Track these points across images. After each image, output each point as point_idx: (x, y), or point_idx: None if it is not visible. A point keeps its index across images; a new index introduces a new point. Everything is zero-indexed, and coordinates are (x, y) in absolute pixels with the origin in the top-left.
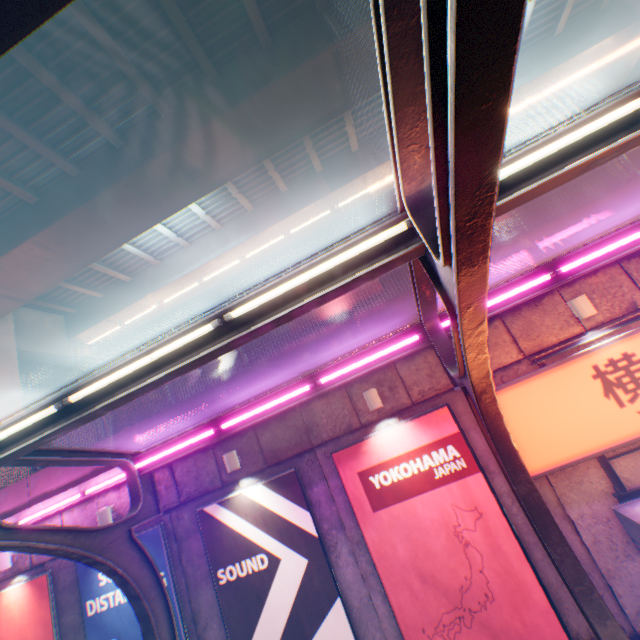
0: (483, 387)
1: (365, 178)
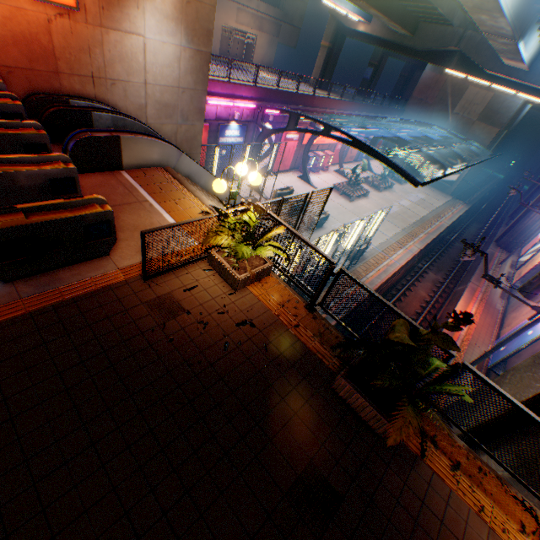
0: None
1: None
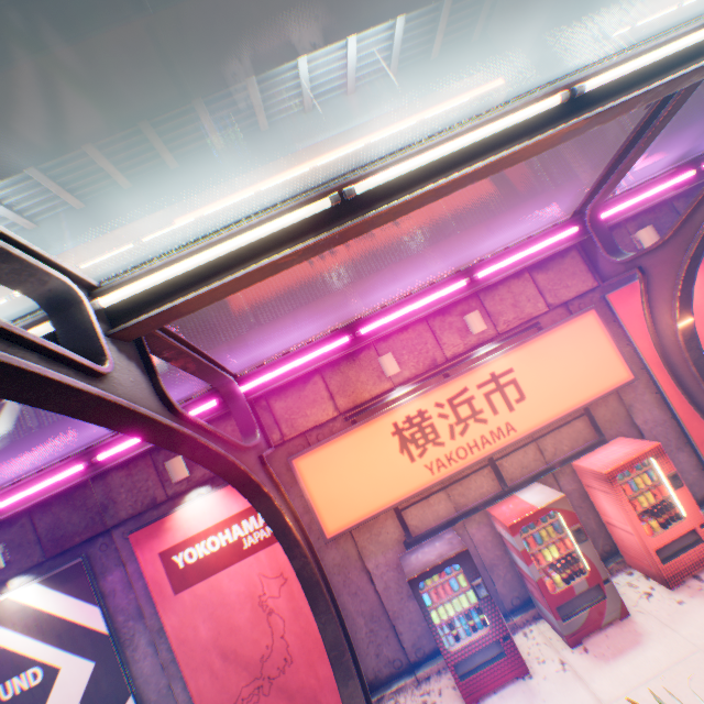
0: (237, 475)
1: (234, 184)
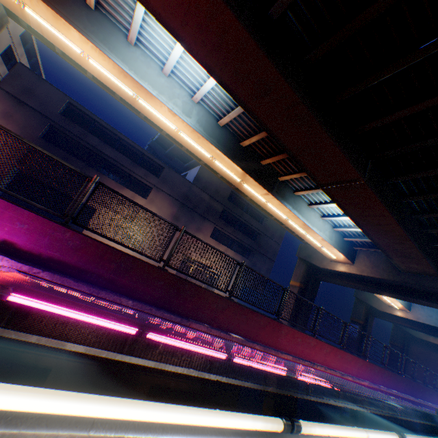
0: None
1: (268, 194)
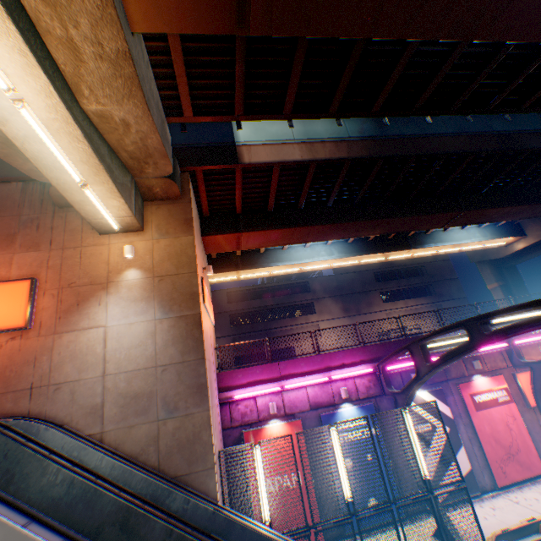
0: None
1: (409, 251)
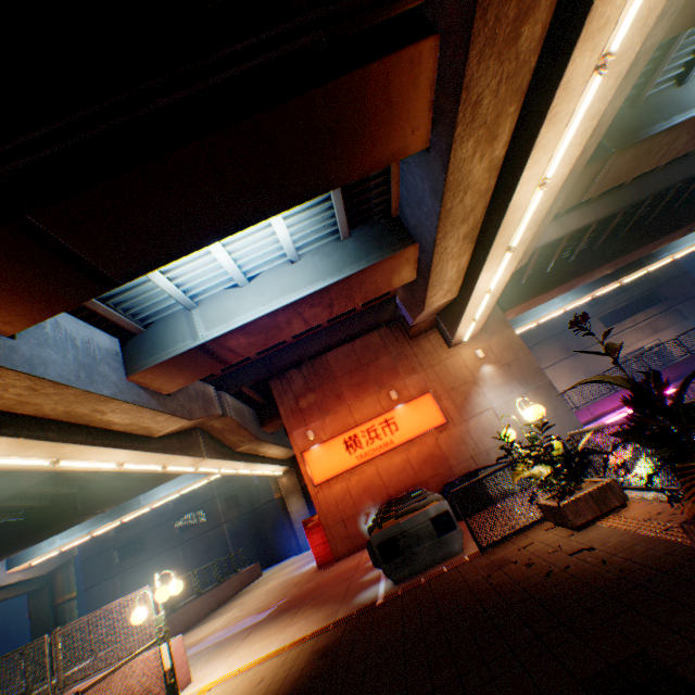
0: None
1: (643, 269)
